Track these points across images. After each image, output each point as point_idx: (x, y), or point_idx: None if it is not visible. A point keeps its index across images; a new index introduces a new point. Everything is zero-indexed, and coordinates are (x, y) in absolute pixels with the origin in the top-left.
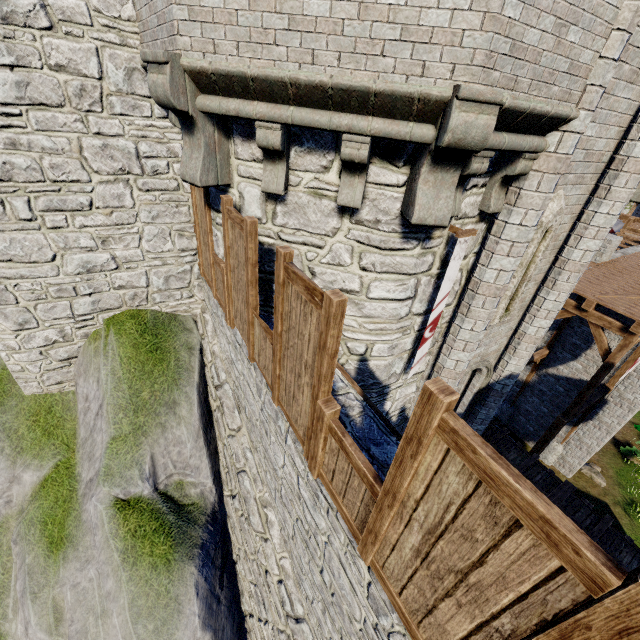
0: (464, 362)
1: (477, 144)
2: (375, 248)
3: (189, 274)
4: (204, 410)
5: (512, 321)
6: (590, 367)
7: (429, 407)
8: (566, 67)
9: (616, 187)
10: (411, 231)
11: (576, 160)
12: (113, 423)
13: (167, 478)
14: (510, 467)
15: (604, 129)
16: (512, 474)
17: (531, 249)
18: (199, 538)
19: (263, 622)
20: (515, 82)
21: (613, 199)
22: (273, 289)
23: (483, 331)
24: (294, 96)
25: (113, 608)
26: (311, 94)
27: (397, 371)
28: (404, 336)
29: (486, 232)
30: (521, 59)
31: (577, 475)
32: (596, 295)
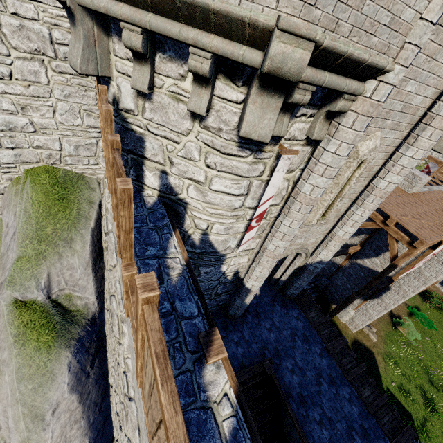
0: (281, 248)
1: (293, 75)
2: (217, 151)
3: (95, 146)
4: (96, 248)
5: (328, 224)
6: (385, 264)
7: (137, 297)
8: (388, 21)
9: (422, 137)
10: (246, 142)
11: (395, 109)
12: (20, 247)
13: (59, 291)
14: (167, 367)
15: (423, 88)
16: (163, 375)
17: (347, 174)
18: (77, 334)
19: (116, 393)
20: (336, 24)
21: (418, 146)
22: (143, 169)
23: (298, 228)
24: (151, 3)
25: (6, 370)
26: (164, 3)
27: (232, 246)
28: (238, 222)
29: (311, 154)
30: (344, 2)
31: (359, 331)
32: (398, 216)
